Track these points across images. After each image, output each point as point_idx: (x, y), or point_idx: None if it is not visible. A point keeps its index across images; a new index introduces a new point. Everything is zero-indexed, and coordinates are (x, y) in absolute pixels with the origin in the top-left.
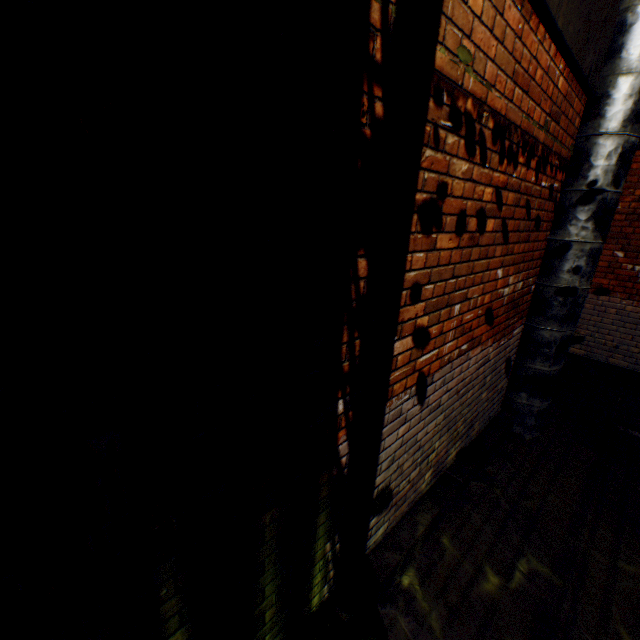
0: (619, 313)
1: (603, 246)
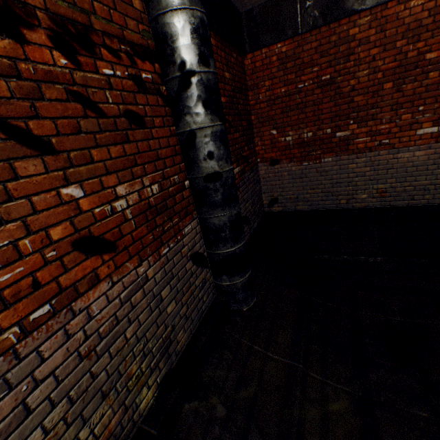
0: (290, 174)
1: (263, 129)
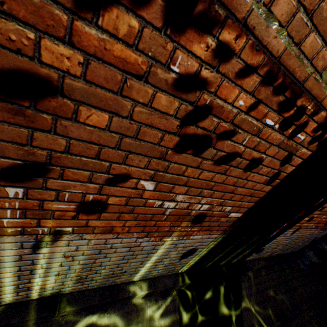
0: None
1: None
